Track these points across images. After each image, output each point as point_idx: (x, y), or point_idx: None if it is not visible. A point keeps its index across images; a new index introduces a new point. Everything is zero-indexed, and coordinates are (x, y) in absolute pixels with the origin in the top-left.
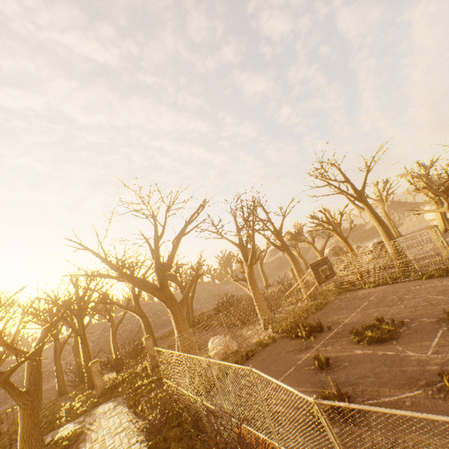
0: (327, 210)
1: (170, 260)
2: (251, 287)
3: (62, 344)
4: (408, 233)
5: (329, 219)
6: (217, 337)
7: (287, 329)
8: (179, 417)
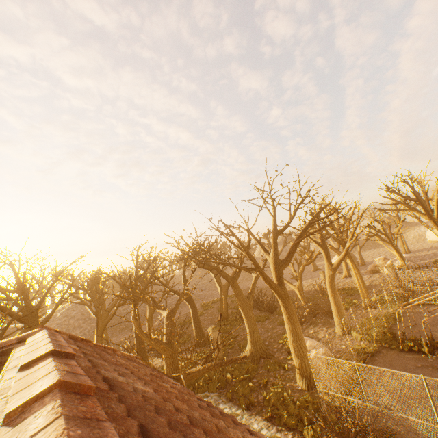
0: (386, 221)
1: (290, 256)
2: (331, 290)
3: (103, 323)
4: (414, 250)
5: (385, 230)
6: (306, 339)
7: (387, 340)
8: (358, 435)
